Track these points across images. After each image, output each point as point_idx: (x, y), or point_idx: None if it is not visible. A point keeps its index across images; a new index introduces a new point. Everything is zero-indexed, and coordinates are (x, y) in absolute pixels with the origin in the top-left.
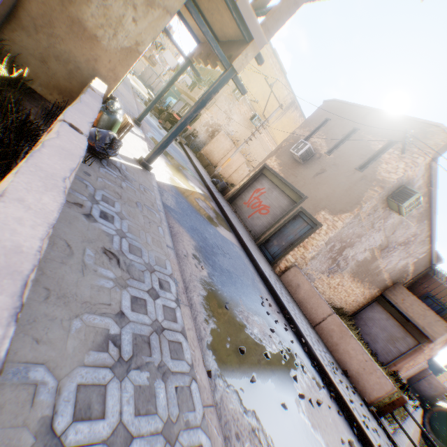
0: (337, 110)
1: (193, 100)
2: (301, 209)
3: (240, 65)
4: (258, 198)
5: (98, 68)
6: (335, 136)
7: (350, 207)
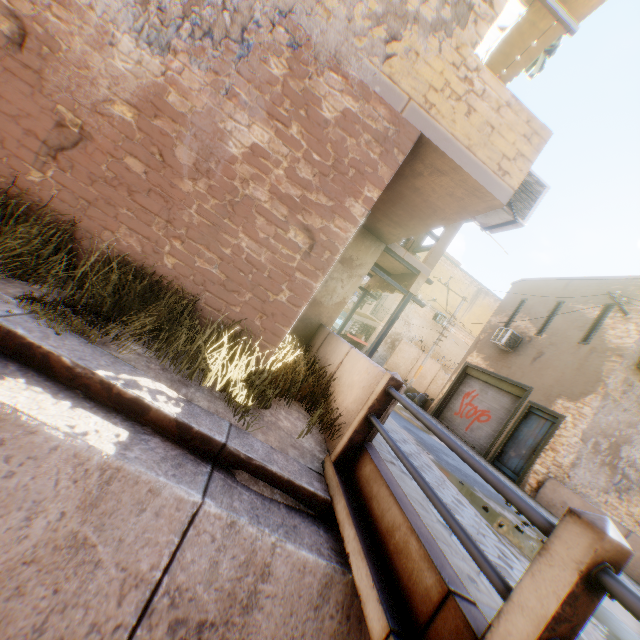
0: (530, 288)
1: (362, 316)
2: (529, 403)
3: (415, 289)
4: (470, 403)
5: (321, 318)
6: (539, 314)
7: (589, 386)
